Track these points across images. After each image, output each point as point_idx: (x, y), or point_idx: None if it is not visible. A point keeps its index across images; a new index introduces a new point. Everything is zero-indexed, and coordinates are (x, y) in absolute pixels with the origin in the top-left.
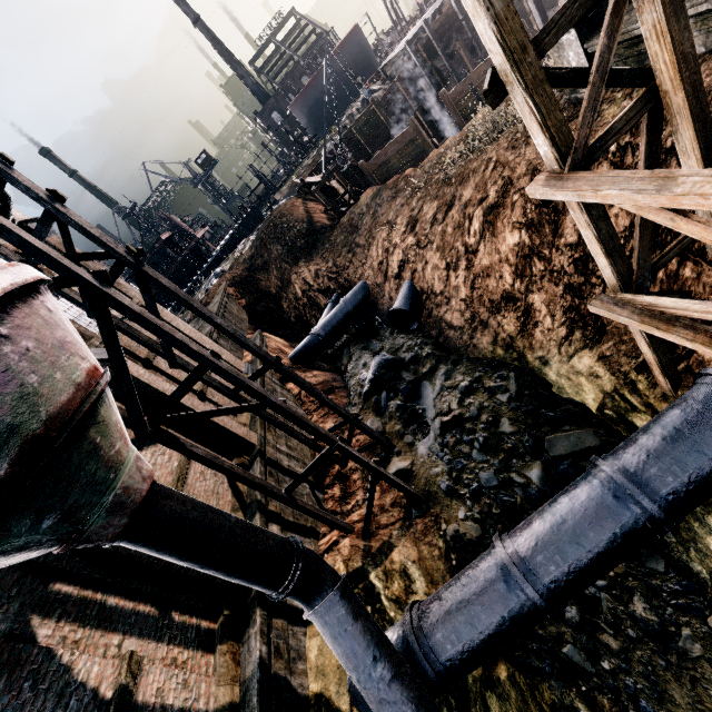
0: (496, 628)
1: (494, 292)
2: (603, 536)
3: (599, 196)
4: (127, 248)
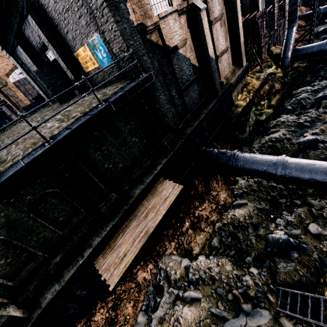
0: (313, 49)
1: None
2: None
3: None
4: None
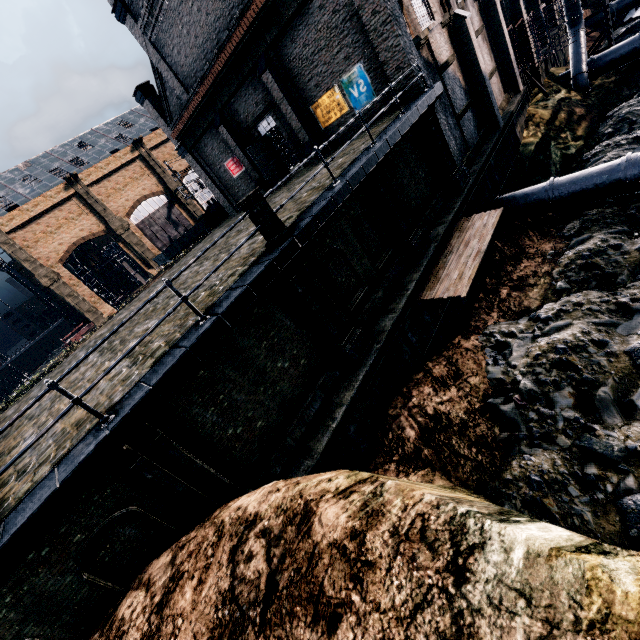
0: (620, 51)
1: None
2: None
3: None
4: None
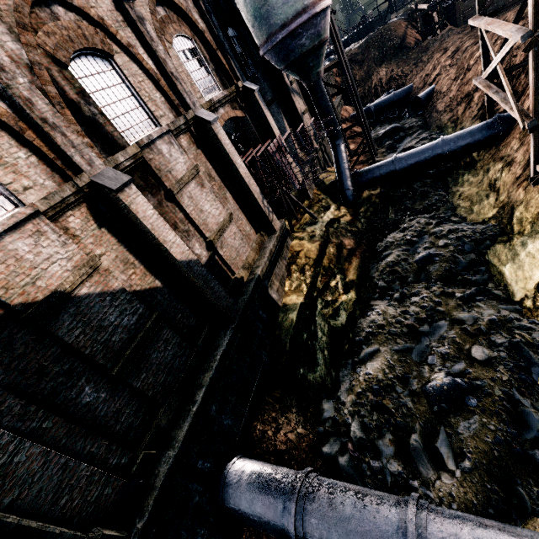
0: (380, 171)
1: (464, 93)
2: (425, 152)
3: (474, 23)
4: (331, 9)
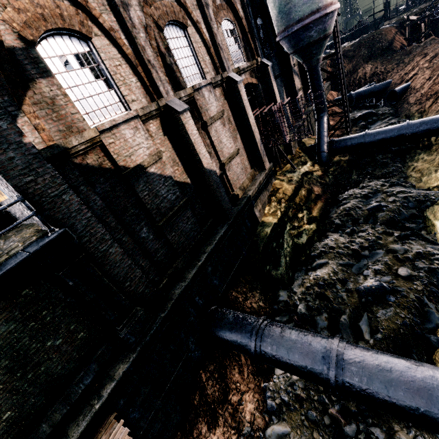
0: (352, 142)
1: (434, 91)
2: (392, 131)
3: None
4: (337, 12)
